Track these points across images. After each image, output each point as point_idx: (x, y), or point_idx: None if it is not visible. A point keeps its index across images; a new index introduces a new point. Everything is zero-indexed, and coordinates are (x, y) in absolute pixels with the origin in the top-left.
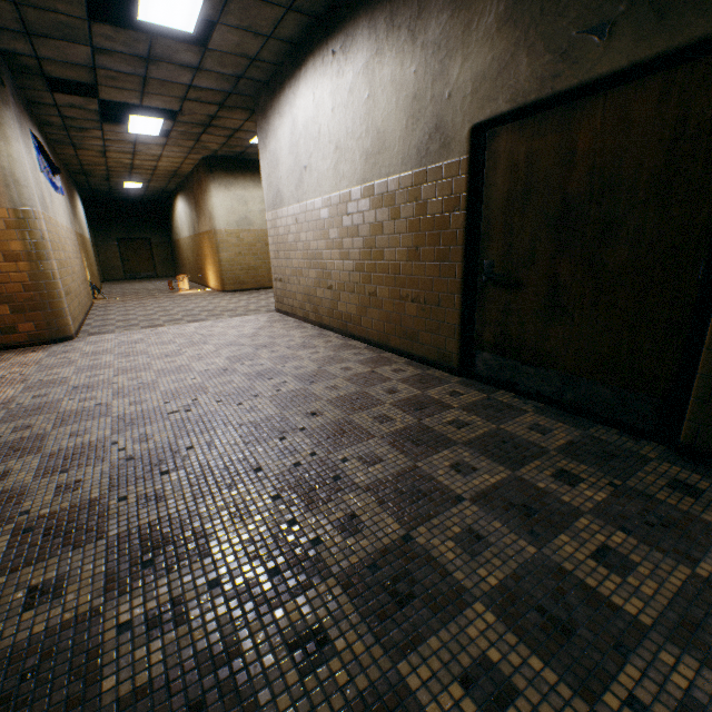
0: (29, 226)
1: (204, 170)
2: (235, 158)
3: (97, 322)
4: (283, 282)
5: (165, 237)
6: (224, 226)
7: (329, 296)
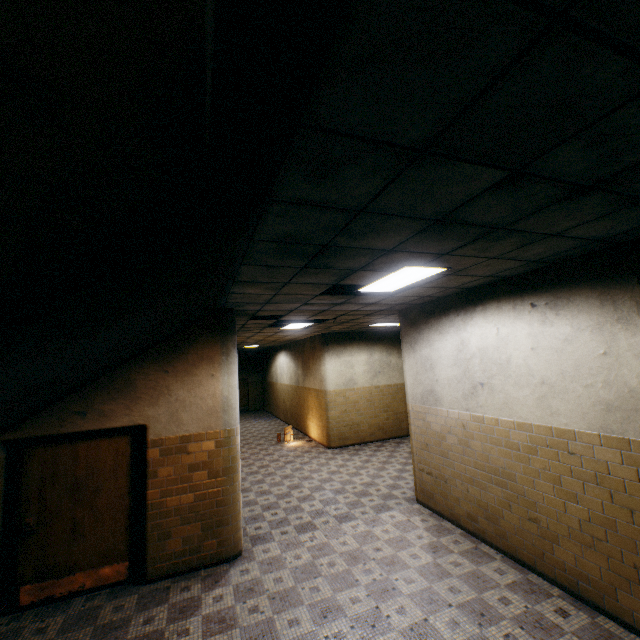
0: (231, 442)
1: (320, 343)
2: (345, 332)
3: (243, 507)
4: (434, 476)
5: (259, 376)
6: (333, 387)
7: (532, 529)
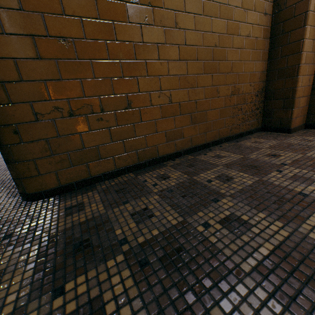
0: None
1: None
2: None
3: None
4: None
5: None
6: None
7: None
